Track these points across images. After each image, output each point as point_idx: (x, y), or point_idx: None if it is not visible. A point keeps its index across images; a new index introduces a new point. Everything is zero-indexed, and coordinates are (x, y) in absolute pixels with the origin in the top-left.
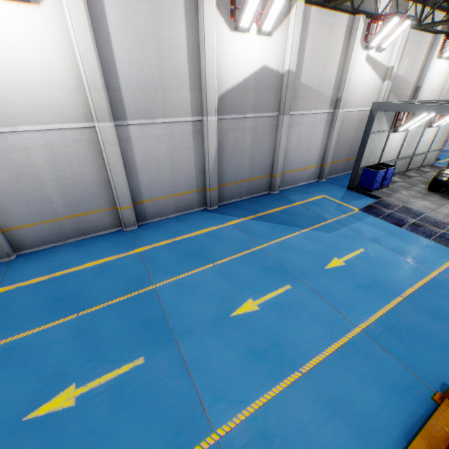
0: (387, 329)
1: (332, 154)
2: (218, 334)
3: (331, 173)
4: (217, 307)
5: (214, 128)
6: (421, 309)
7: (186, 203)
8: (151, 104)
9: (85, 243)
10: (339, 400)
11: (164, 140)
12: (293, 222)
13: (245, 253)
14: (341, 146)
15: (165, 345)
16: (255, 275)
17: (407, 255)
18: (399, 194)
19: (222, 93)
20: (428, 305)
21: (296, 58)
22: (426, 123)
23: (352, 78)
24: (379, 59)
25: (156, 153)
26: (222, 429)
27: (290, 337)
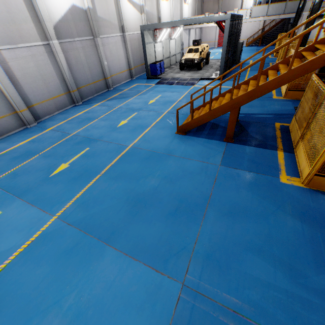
0: (174, 109)
1: (133, 62)
2: (115, 132)
3: (136, 74)
4: (109, 127)
5: (59, 48)
6: (183, 102)
7: (61, 103)
8: (10, 33)
9: (7, 139)
10: (164, 126)
11: (30, 60)
12: (127, 96)
13: (111, 111)
14: (135, 56)
15: (95, 142)
16: (120, 115)
17: (177, 91)
18: (169, 74)
19: (54, 24)
20: (185, 101)
21: (89, 0)
22: (169, 37)
23: (125, 13)
24: (134, 1)
25: (28, 70)
26: (132, 145)
27: (143, 122)
